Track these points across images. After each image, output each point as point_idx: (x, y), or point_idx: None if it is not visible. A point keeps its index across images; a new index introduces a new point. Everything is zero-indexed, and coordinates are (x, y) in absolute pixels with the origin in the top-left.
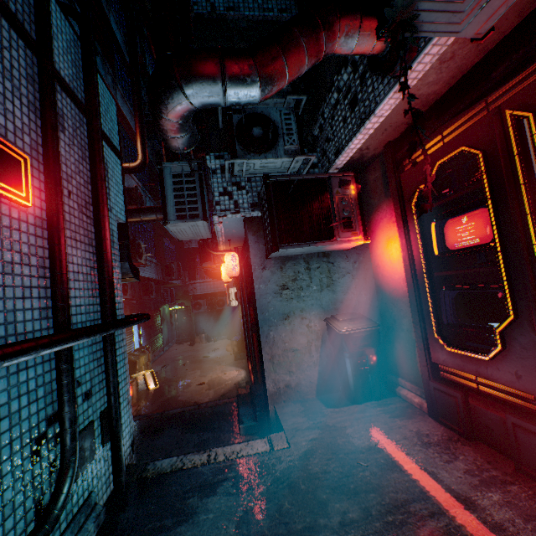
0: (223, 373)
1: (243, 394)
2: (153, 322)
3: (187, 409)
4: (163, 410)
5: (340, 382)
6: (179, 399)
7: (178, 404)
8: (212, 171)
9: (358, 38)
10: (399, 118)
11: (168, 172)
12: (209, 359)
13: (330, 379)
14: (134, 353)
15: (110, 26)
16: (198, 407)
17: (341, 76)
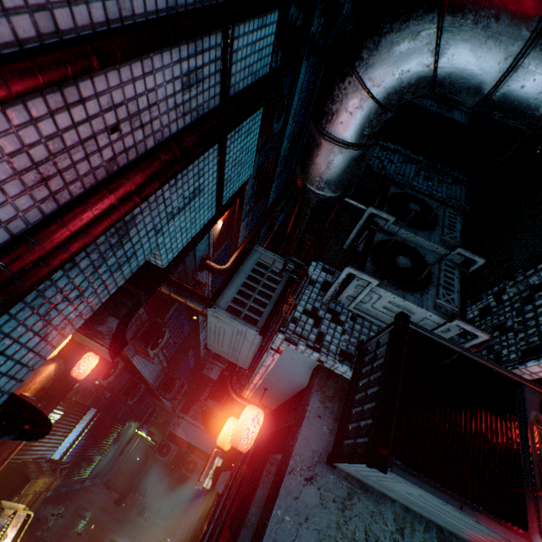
0: None
1: None
2: (105, 435)
3: None
4: None
5: None
6: None
7: None
8: (310, 280)
9: None
10: None
11: (256, 256)
12: None
13: None
14: (44, 462)
15: (272, 185)
16: None
17: None
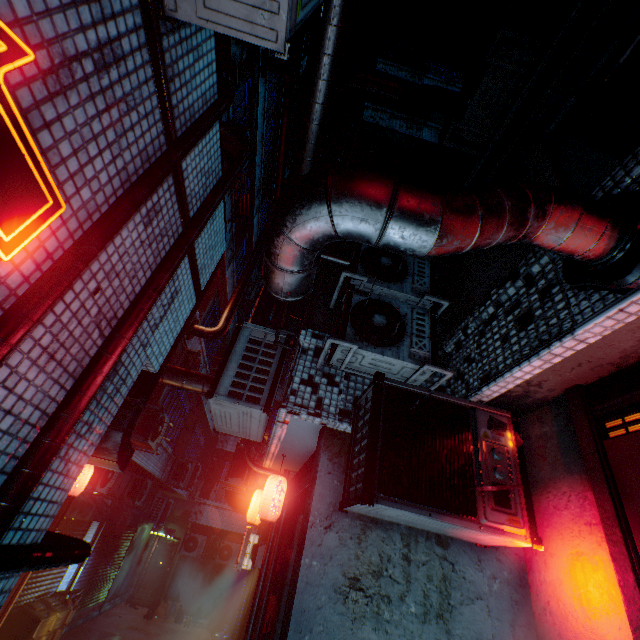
0: None
1: None
2: (115, 548)
3: None
4: None
5: None
6: None
7: None
8: (302, 349)
9: (574, 228)
10: (608, 353)
11: (247, 333)
12: None
13: None
14: (50, 598)
15: (253, 221)
16: None
17: (504, 289)
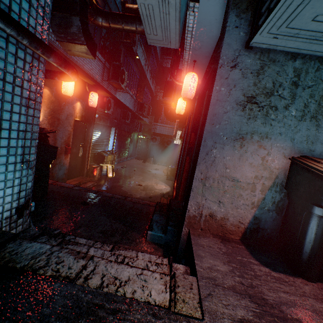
0: (155, 184)
1: (162, 203)
2: (125, 140)
3: (115, 196)
4: (109, 191)
5: (276, 236)
6: (122, 189)
7: (120, 191)
8: None
9: None
10: None
11: None
12: (150, 173)
13: (264, 229)
14: (106, 151)
15: None
16: (124, 198)
17: None
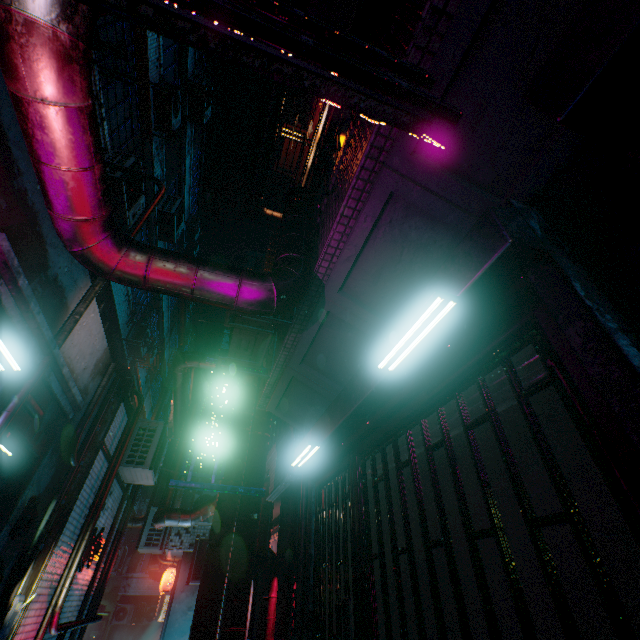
0: None
1: None
2: None
3: None
4: None
5: None
6: None
7: None
8: None
9: None
10: None
11: (153, 512)
12: None
13: None
14: None
15: (164, 352)
16: None
17: None
